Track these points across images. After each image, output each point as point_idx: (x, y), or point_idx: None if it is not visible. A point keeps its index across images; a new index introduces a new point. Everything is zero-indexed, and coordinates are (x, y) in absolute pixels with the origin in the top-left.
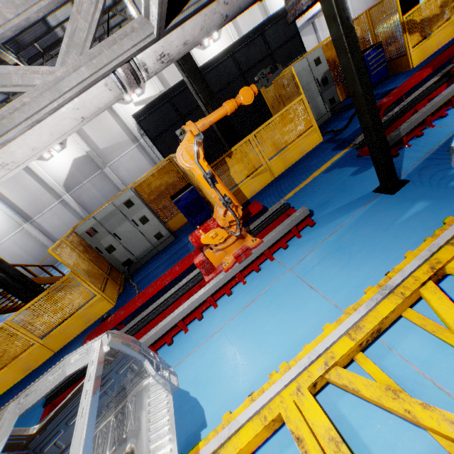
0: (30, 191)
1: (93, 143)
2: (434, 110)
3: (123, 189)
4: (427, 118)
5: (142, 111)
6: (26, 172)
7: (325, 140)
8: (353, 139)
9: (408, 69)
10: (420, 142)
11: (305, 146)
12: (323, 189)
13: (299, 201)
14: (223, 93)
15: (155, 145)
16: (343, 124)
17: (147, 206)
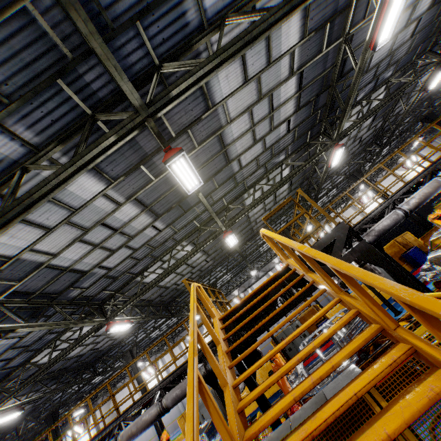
0: None
1: None
2: None
3: None
4: None
5: None
6: None
7: None
8: None
9: None
10: None
11: None
12: None
13: None
14: None
15: None
16: None
17: None
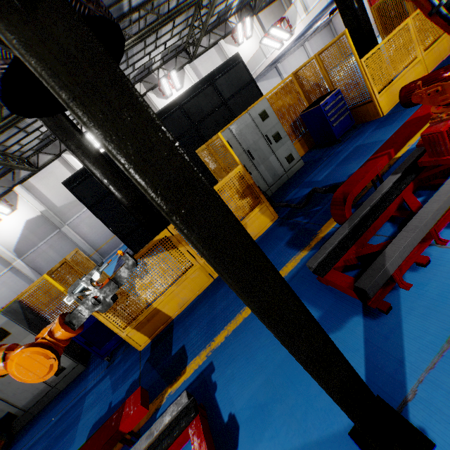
0: None
1: (49, 202)
2: (440, 214)
3: (85, 247)
4: (430, 230)
5: (75, 177)
6: None
7: (281, 219)
8: (314, 230)
9: (377, 117)
10: (428, 285)
11: (254, 229)
12: (263, 354)
13: (226, 372)
14: None
15: (94, 212)
16: (304, 194)
17: (34, 331)
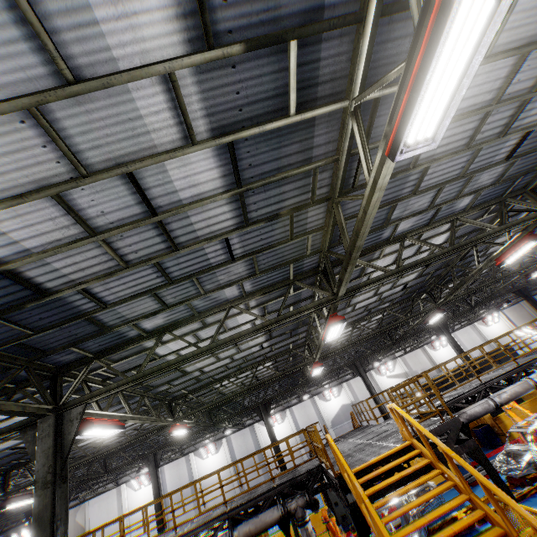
0: (310, 420)
1: (356, 396)
2: None
3: None
4: None
5: (426, 385)
6: (313, 406)
7: None
8: None
9: None
10: None
11: None
12: None
13: None
14: None
15: None
16: None
17: None
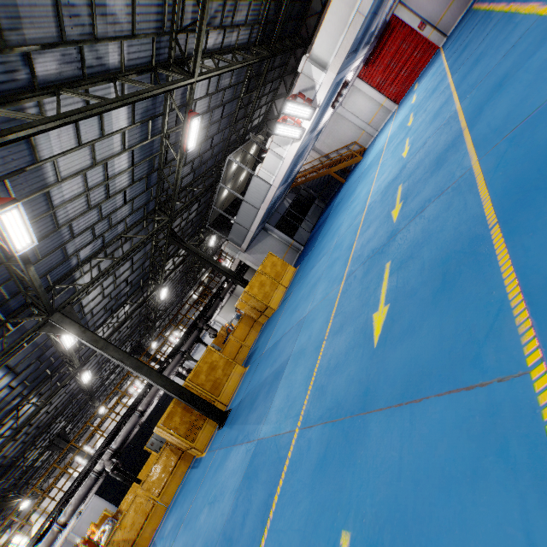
0: None
1: None
2: None
3: None
4: None
5: None
6: None
7: None
8: None
9: None
10: None
11: None
12: None
13: None
14: (140, 441)
15: (103, 497)
16: None
17: None
